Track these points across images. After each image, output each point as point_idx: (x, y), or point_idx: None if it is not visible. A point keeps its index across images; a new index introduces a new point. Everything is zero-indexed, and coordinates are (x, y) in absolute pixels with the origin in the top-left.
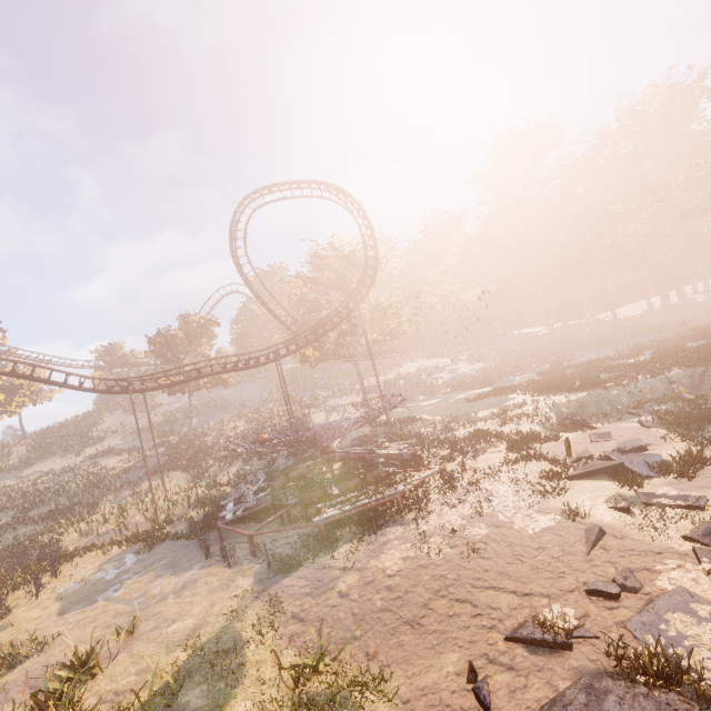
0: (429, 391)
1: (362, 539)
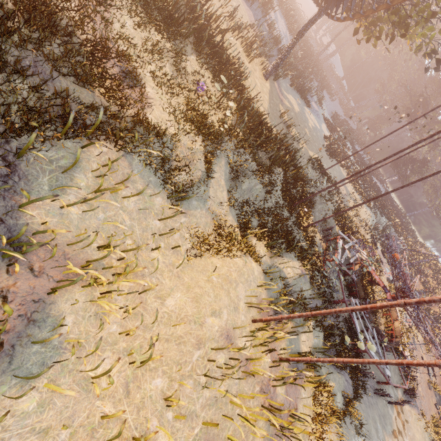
0: None
1: None
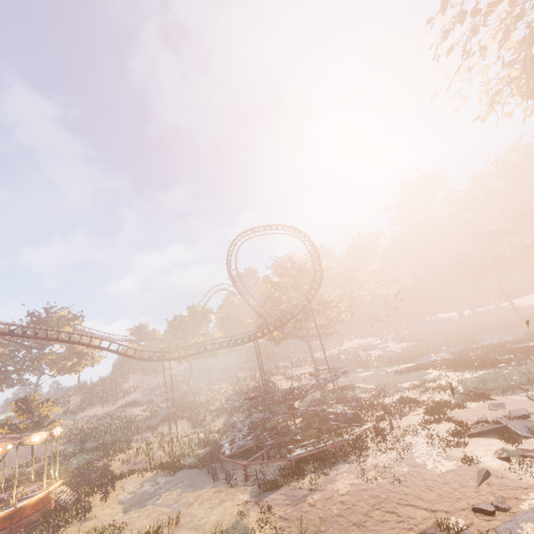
0: (365, 365)
1: (321, 471)
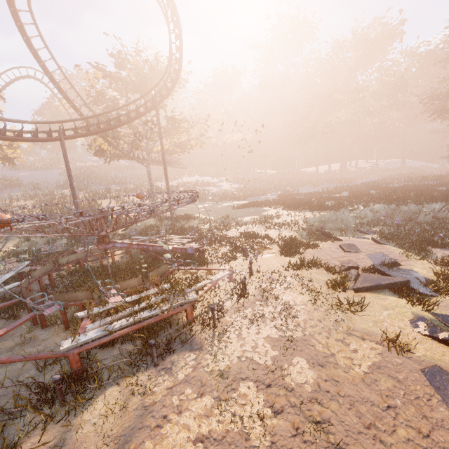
0: (202, 198)
1: (135, 377)
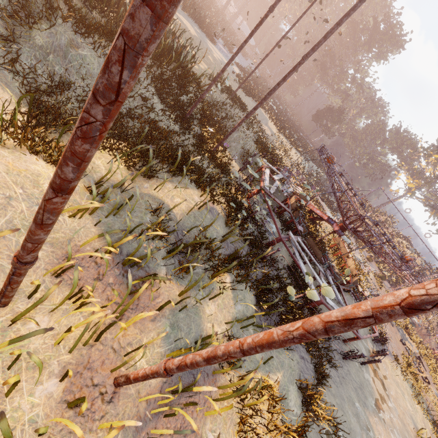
0: None
1: None
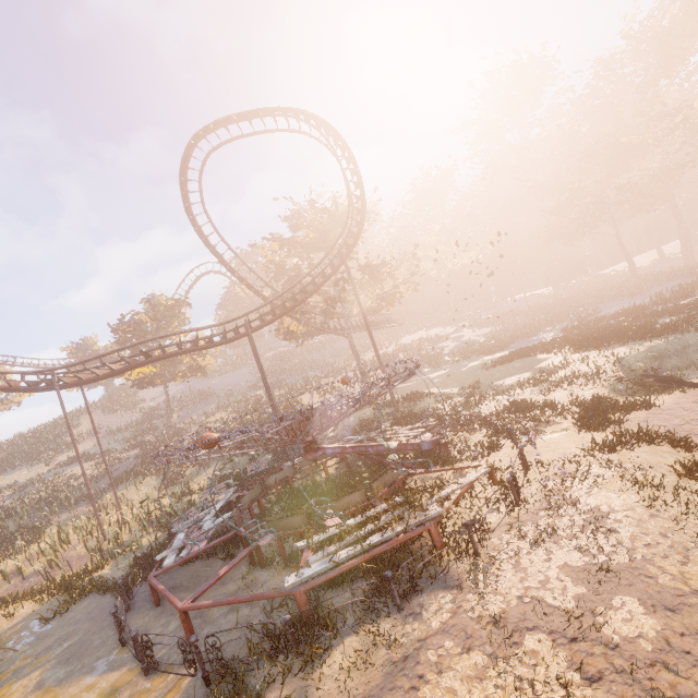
0: (434, 362)
1: (376, 624)
